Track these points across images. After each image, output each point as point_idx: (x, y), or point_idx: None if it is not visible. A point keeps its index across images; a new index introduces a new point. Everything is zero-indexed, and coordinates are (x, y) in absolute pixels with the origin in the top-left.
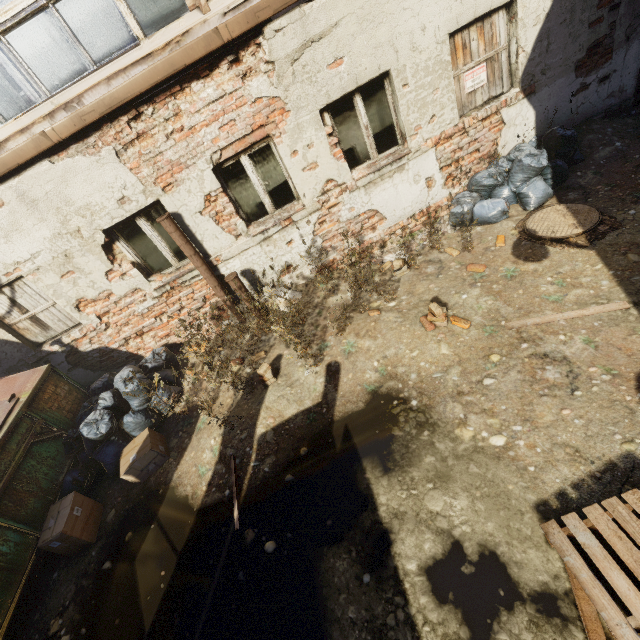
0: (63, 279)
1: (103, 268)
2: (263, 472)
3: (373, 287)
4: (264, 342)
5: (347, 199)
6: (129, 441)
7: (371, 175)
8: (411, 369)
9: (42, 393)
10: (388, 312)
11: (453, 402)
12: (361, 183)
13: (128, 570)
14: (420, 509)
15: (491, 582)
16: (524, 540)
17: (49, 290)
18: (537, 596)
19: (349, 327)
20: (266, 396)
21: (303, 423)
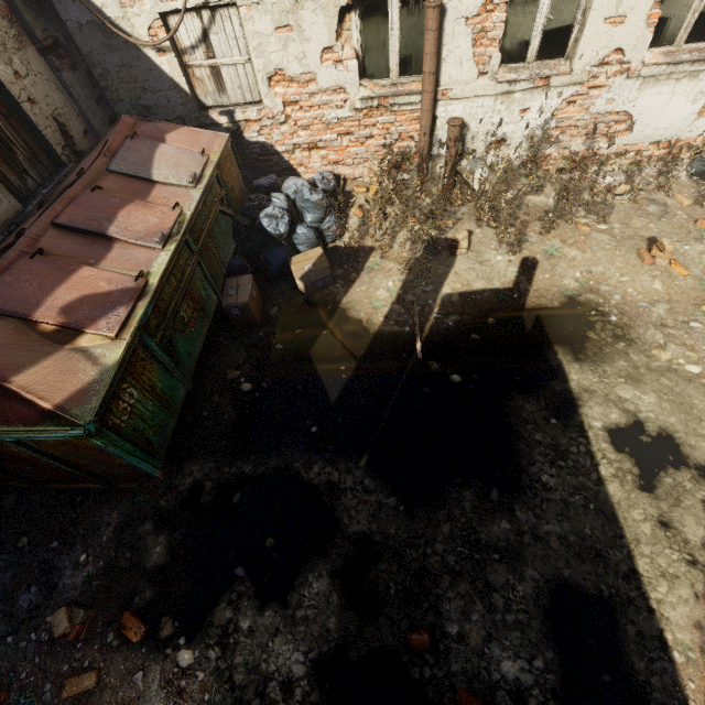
0: (276, 32)
1: (324, 40)
2: (446, 325)
3: (580, 203)
4: (449, 213)
5: (616, 85)
6: (294, 253)
7: (663, 66)
8: (616, 291)
9: (224, 163)
10: (599, 233)
11: (655, 330)
12: (646, 72)
13: (303, 356)
14: (609, 393)
15: (663, 451)
16: (697, 436)
17: (254, 40)
18: (699, 468)
19: (554, 231)
20: (455, 263)
21: (491, 299)
